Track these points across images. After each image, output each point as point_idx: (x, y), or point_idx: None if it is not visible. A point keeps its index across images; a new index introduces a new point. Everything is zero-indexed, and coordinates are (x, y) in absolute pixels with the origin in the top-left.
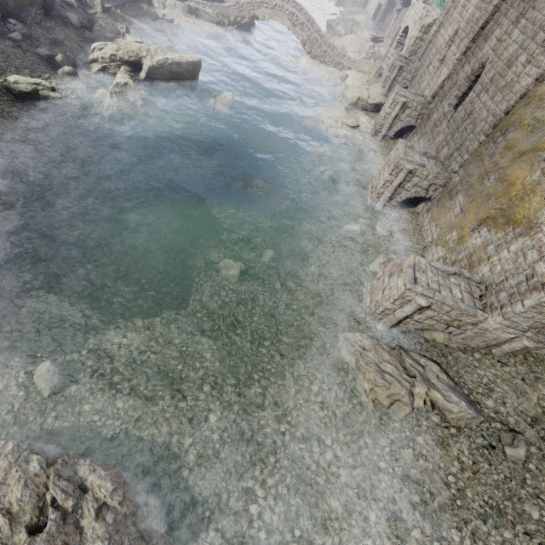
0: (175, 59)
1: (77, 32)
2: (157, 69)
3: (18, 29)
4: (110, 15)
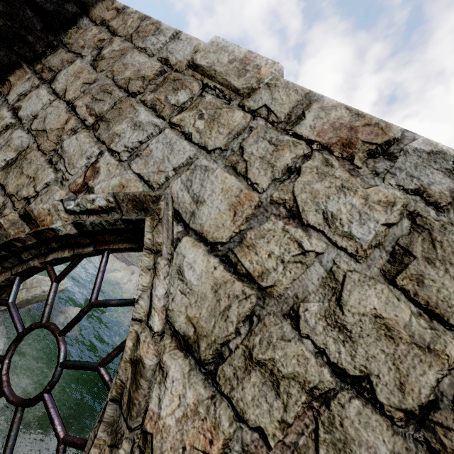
0: None
1: None
2: (27, 300)
3: None
4: None
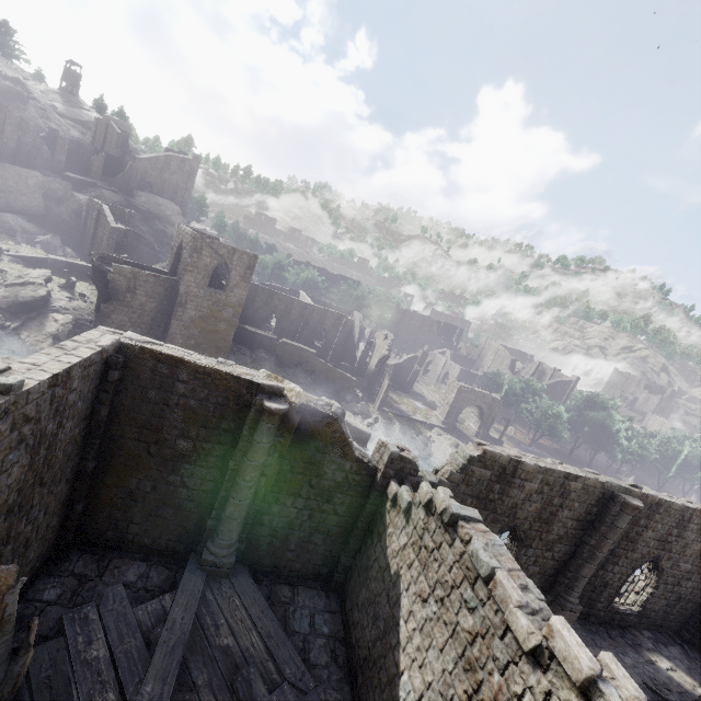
0: (349, 421)
1: (341, 401)
2: None
3: (306, 381)
4: (382, 413)
